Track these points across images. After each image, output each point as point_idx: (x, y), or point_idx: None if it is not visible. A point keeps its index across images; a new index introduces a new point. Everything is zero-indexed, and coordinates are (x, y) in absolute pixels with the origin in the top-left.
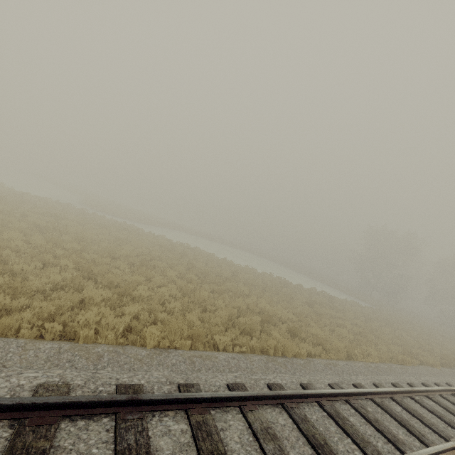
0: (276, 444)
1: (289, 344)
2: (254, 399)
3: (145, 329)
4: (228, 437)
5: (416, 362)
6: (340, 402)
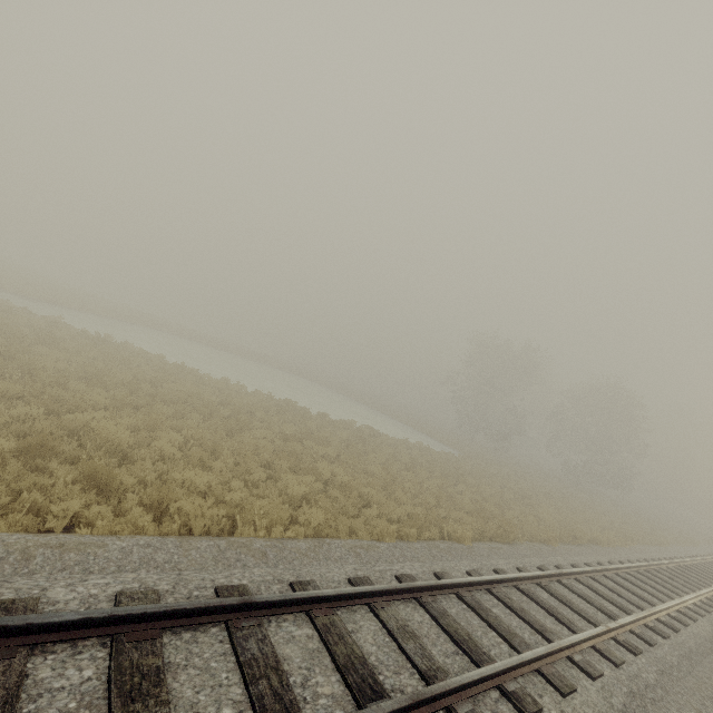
0: None
1: None
2: None
3: None
4: None
5: (426, 534)
6: None
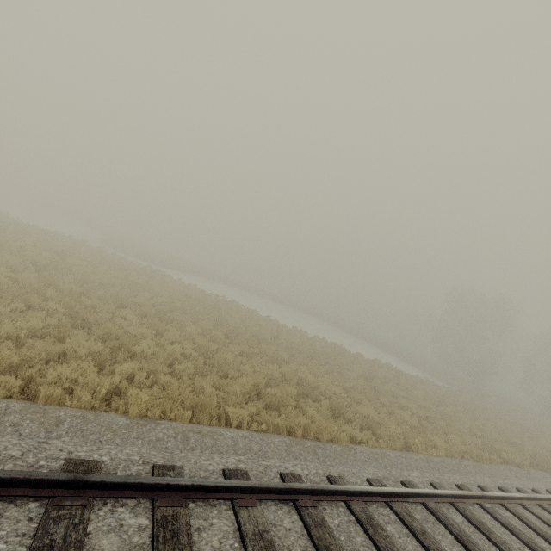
0: None
1: (324, 424)
2: (254, 492)
3: (130, 392)
4: (203, 540)
5: (498, 459)
6: (378, 504)
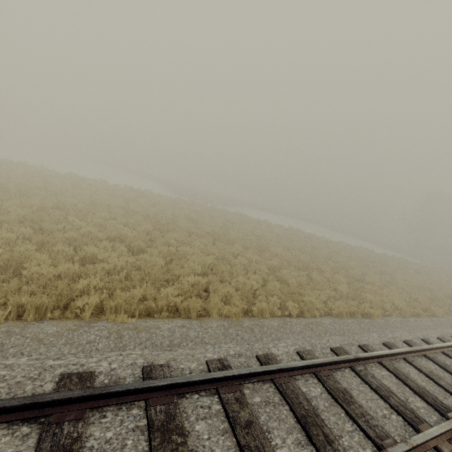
0: None
1: None
2: None
3: (433, 308)
4: None
5: None
6: None
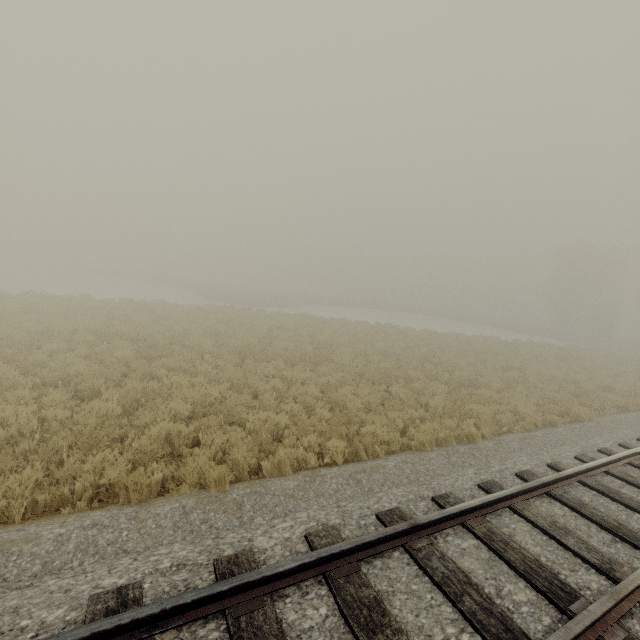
0: None
1: (639, 399)
2: None
3: (575, 408)
4: None
5: None
6: None
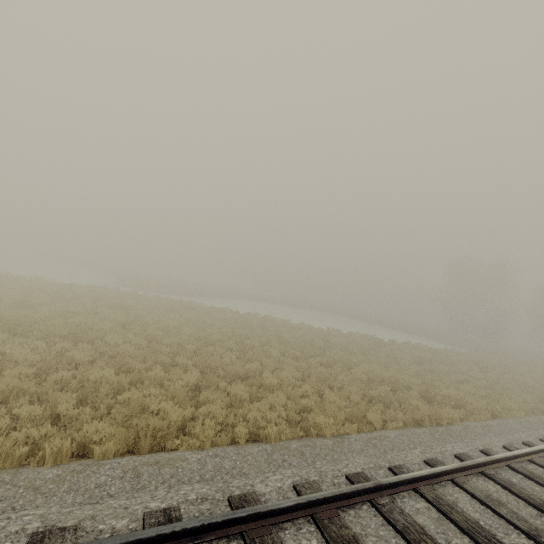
0: (506, 508)
1: (441, 411)
2: (459, 471)
3: (317, 418)
4: (464, 508)
5: None
6: (525, 463)
